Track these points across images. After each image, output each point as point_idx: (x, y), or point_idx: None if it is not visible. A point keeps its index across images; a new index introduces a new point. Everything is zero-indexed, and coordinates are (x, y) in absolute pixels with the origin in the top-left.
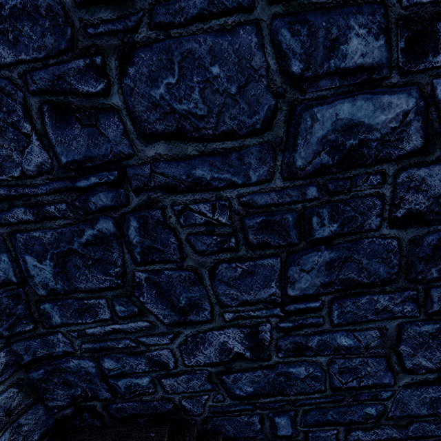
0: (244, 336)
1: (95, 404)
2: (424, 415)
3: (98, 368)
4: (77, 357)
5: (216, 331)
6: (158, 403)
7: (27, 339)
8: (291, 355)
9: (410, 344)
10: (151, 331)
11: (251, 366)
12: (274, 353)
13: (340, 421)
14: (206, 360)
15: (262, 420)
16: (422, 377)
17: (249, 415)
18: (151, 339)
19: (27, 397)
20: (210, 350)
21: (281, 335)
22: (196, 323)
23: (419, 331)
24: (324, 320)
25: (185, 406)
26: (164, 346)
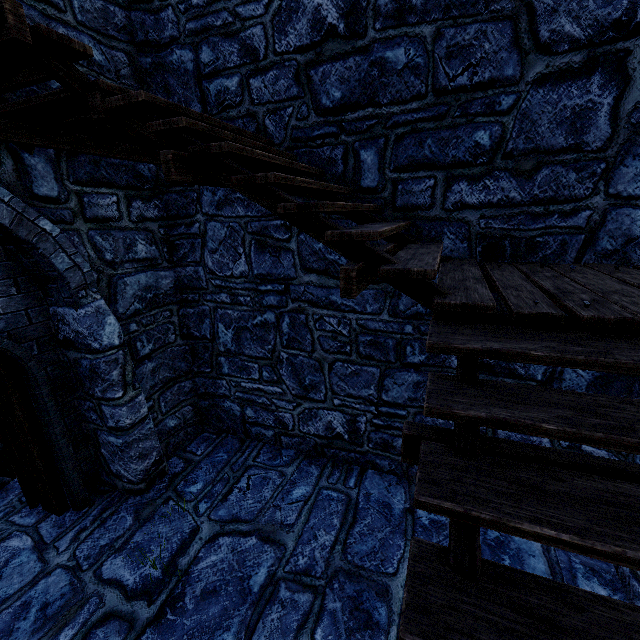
0: None
1: None
2: (560, 150)
3: (195, 64)
4: (180, 45)
5: None
6: (243, 122)
7: (144, 12)
8: (391, 24)
9: None
10: None
11: (343, 50)
12: (371, 22)
13: (440, 160)
14: (297, 42)
15: (345, 156)
16: (563, 62)
17: (333, 145)
18: (247, 9)
19: (134, 79)
20: (303, 23)
21: None
22: None
23: None
24: None
25: (267, 129)
26: (258, 21)
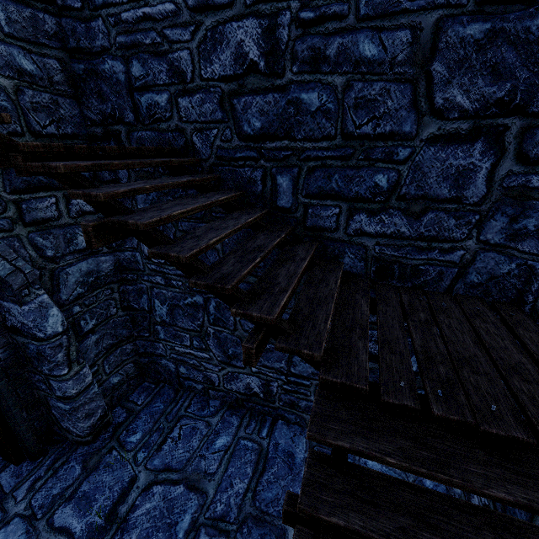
0: (262, 33)
1: (120, 130)
2: (444, 200)
3: (127, 76)
4: (112, 56)
5: (235, 23)
6: (172, 136)
7: (74, 19)
8: (306, 70)
9: (446, 61)
10: (176, 20)
11: (263, 85)
12: (289, 65)
13: (345, 193)
14: (221, 72)
15: (264, 178)
16: (453, 127)
17: (253, 167)
18: (174, 32)
19: (67, 84)
20: (226, 55)
21: (299, 33)
22: (218, 8)
23: (462, 36)
24: (350, 9)
25: (195, 145)
26: (185, 46)
